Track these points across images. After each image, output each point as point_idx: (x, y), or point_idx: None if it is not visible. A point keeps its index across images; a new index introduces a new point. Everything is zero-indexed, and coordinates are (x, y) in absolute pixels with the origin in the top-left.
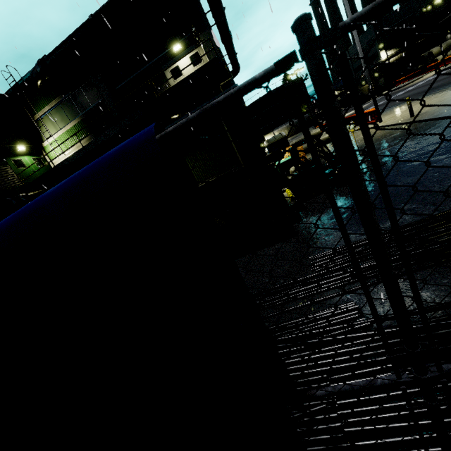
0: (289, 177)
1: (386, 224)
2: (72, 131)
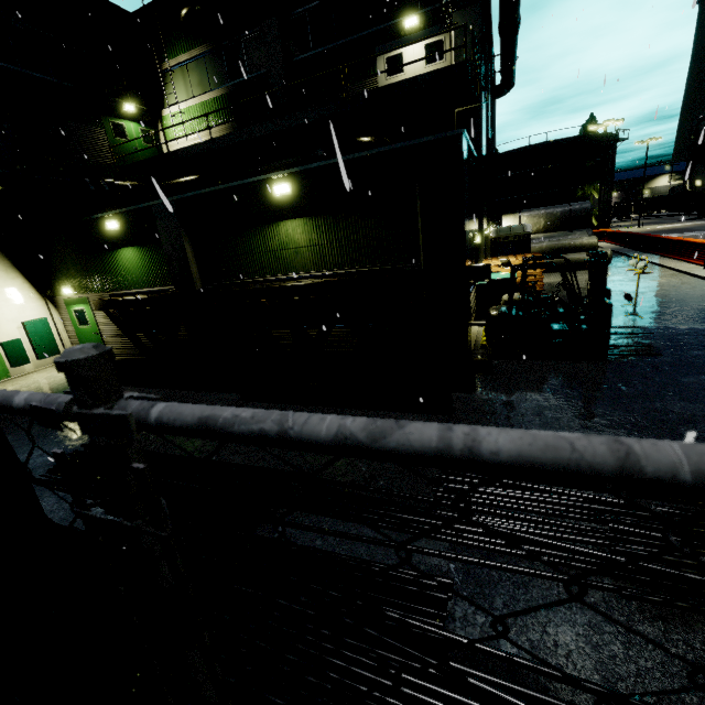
0: (491, 311)
1: None
2: (209, 106)
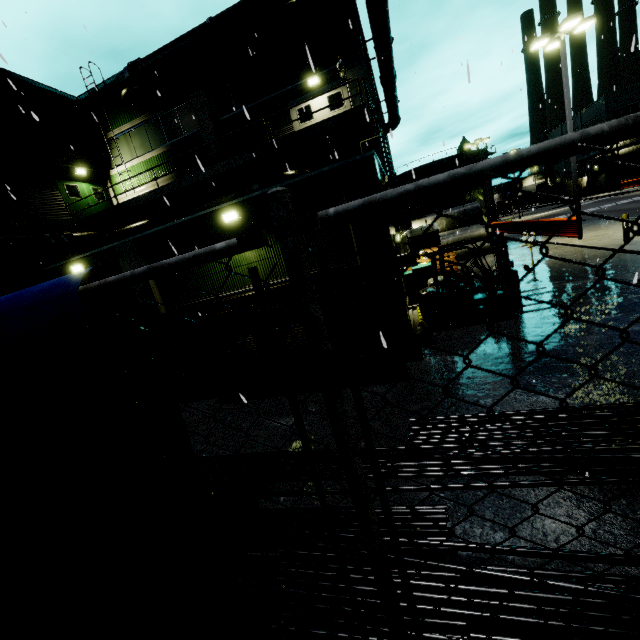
0: (422, 292)
1: (533, 399)
2: (152, 163)
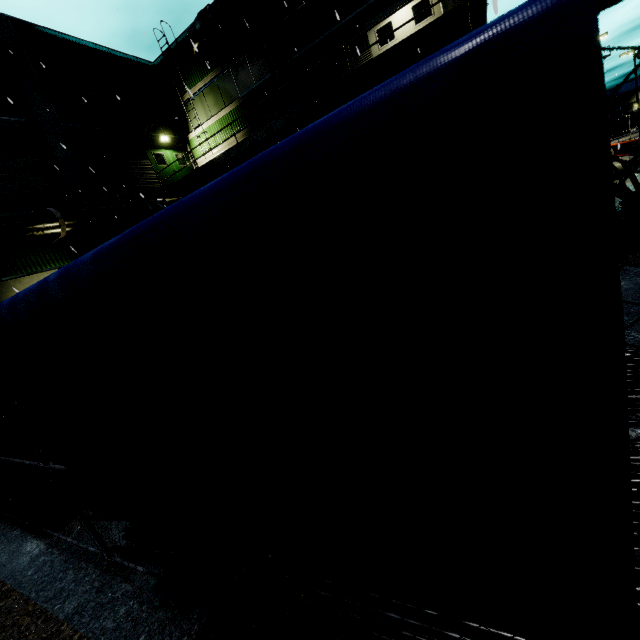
0: None
1: None
2: (226, 120)
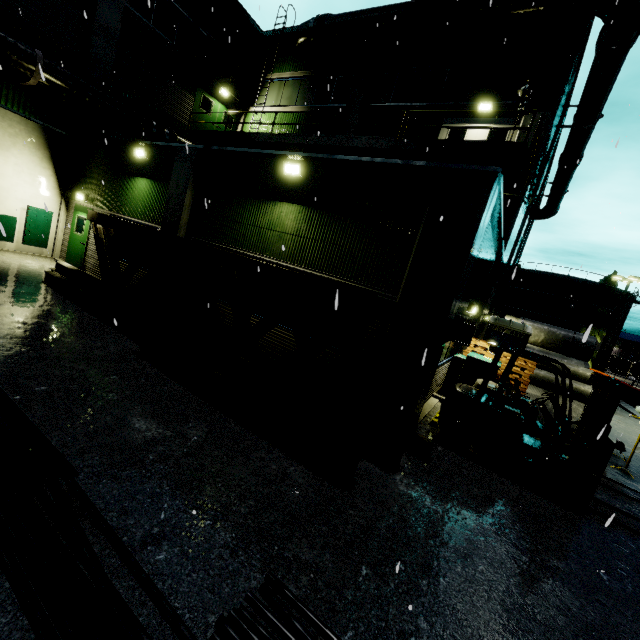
0: (457, 386)
1: None
2: (288, 117)
